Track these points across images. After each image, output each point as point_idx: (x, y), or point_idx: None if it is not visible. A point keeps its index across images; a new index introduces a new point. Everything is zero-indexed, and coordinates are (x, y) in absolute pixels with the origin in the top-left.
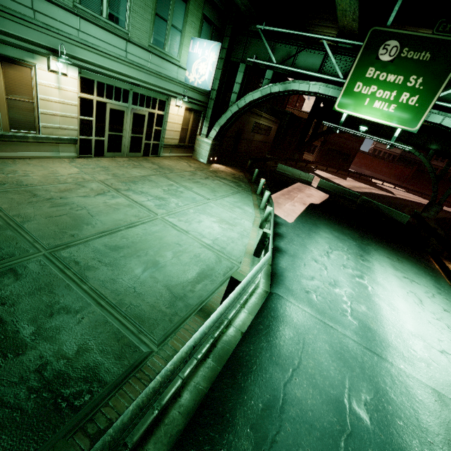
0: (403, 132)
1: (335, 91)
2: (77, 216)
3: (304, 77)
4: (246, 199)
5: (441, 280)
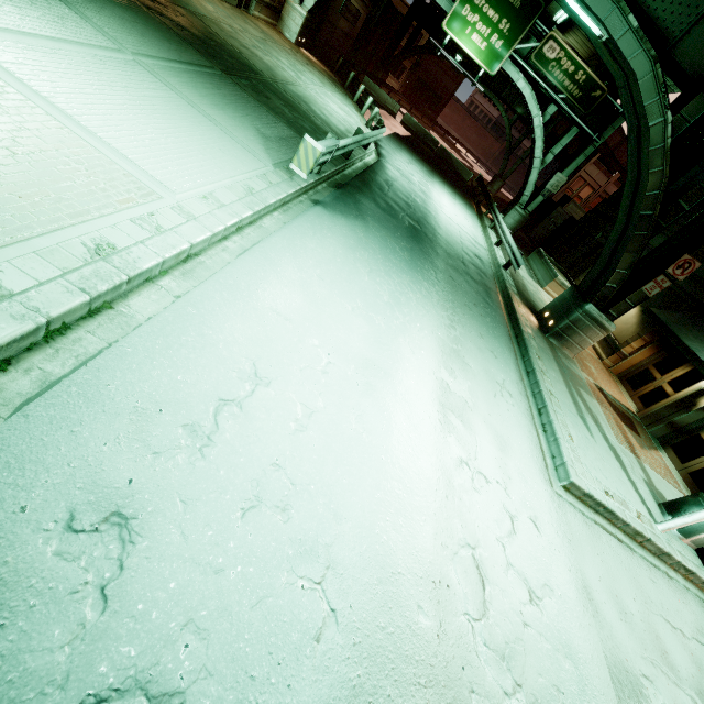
0: (500, 82)
1: (447, 4)
2: (260, 62)
3: None
4: (348, 101)
5: (472, 209)
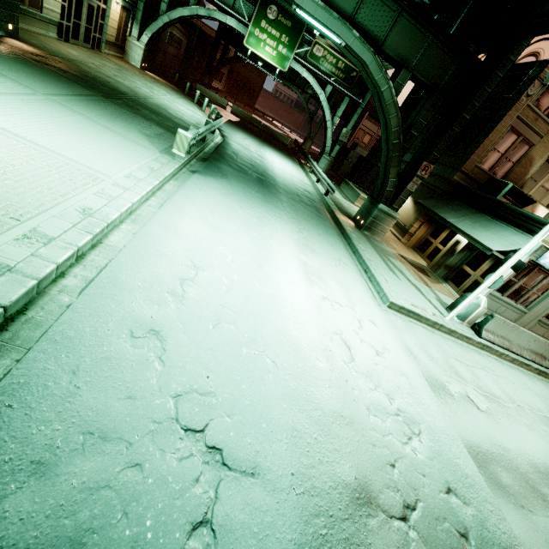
0: (292, 74)
1: (243, 29)
2: (123, 86)
3: (222, 8)
4: (191, 103)
5: (295, 162)
